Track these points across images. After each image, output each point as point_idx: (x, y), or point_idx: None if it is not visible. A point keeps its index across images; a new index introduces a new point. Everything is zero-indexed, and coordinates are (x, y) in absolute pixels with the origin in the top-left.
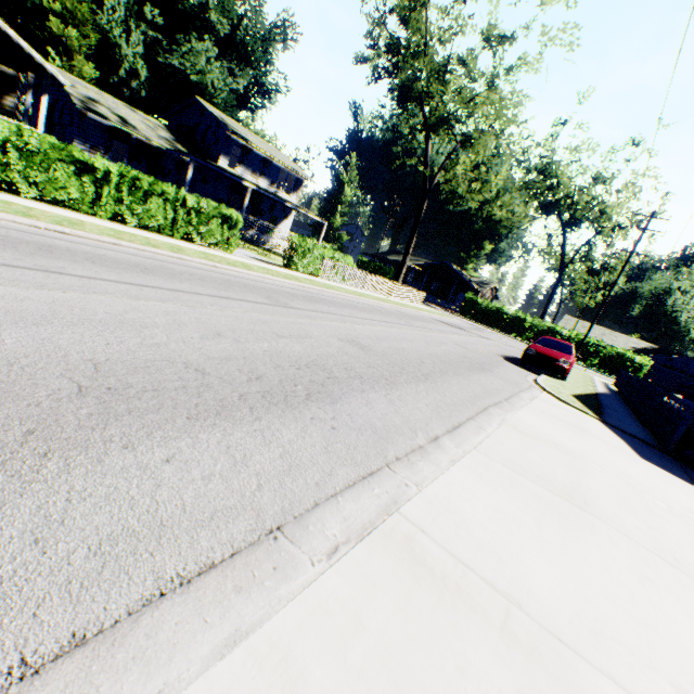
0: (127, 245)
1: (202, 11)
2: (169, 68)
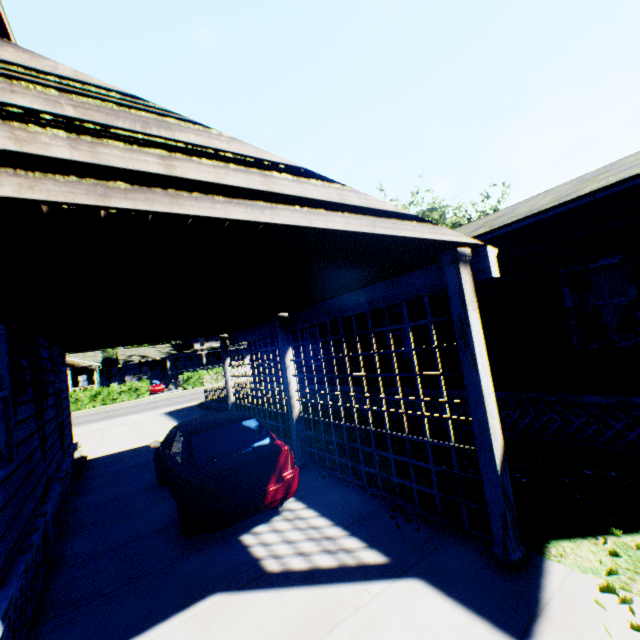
0: (78, 415)
1: None
2: None
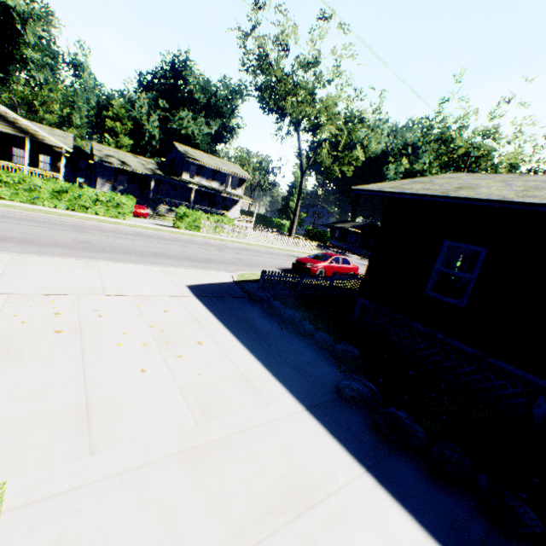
0: (28, 213)
1: (190, 94)
2: (175, 130)
